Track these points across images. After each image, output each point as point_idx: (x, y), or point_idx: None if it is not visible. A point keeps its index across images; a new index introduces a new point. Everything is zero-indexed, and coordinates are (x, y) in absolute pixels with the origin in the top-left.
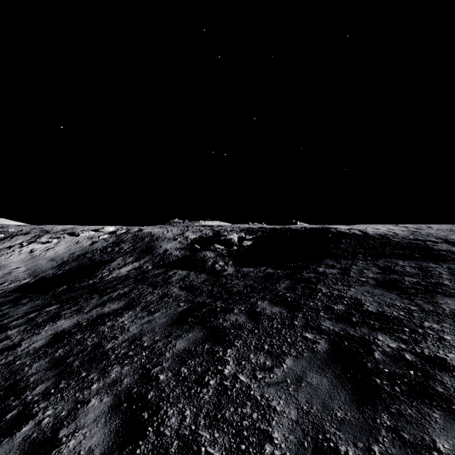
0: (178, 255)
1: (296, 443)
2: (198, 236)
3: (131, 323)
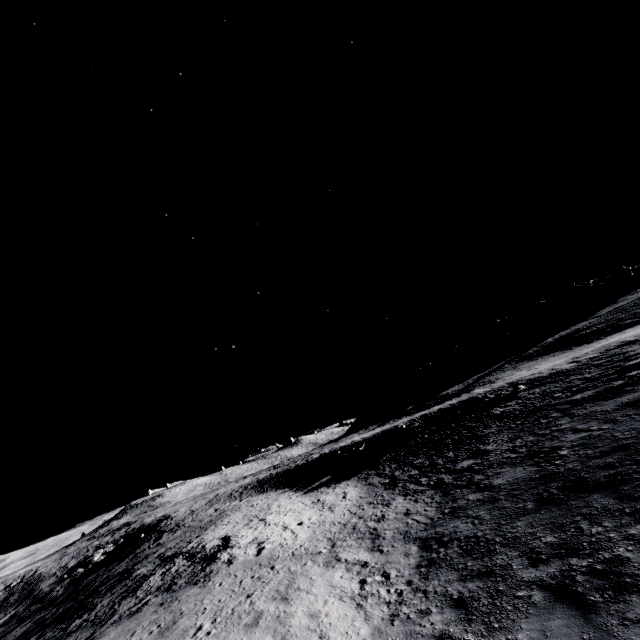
0: (48, 591)
1: None
2: (77, 562)
3: None
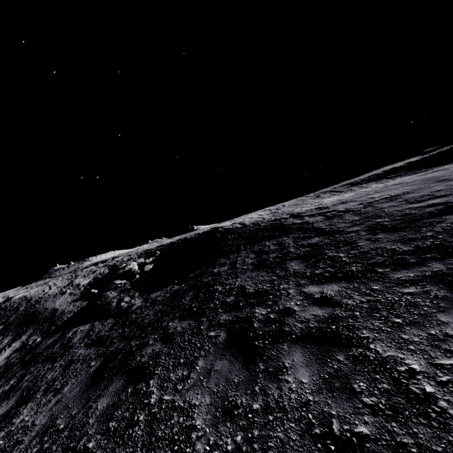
0: (73, 310)
1: (212, 419)
2: (92, 279)
3: (35, 415)
